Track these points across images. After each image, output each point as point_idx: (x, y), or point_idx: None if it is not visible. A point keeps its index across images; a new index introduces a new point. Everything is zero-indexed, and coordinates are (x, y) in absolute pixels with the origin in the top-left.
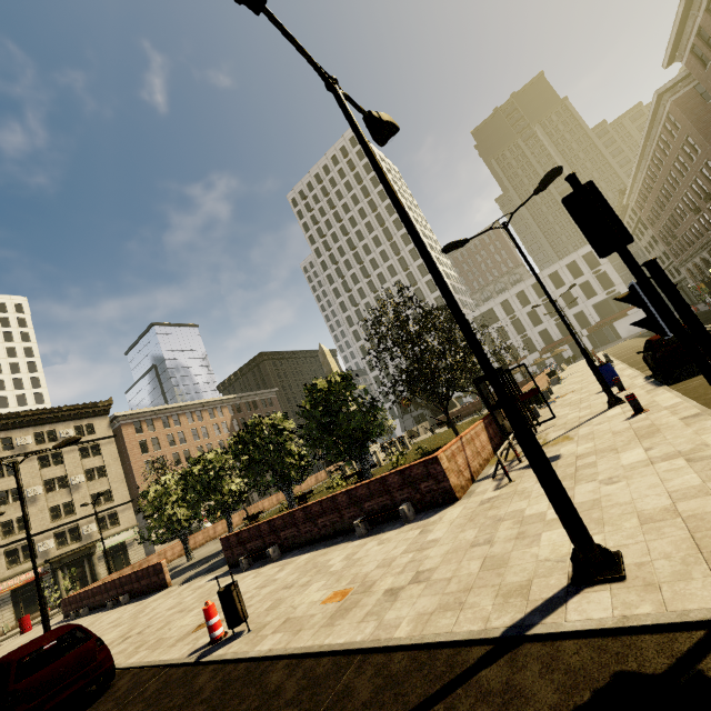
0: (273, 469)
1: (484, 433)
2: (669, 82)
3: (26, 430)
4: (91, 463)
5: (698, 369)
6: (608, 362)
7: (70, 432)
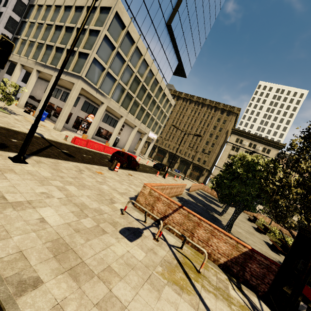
0: None
1: (231, 250)
2: None
3: (248, 140)
4: None
5: None
6: None
7: (260, 148)
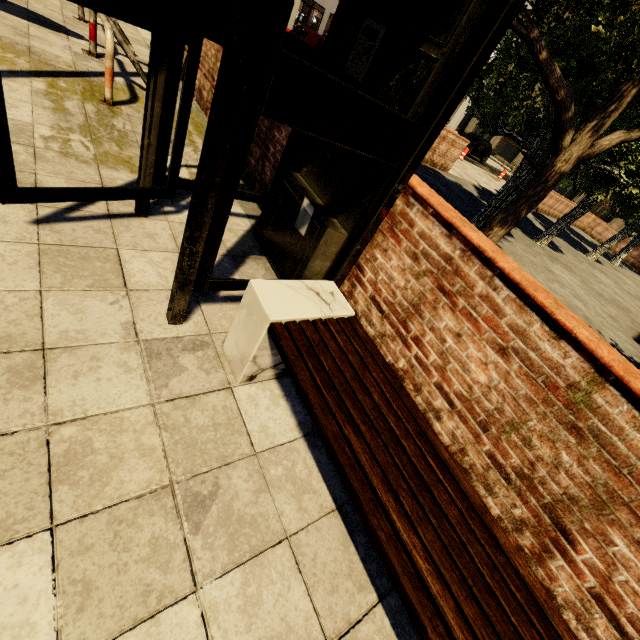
0: None
1: None
2: None
3: None
4: None
5: None
6: None
7: None
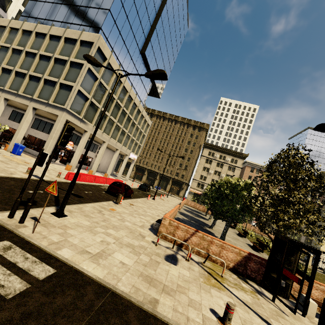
0: None
1: (236, 256)
2: None
3: (219, 153)
4: (229, 173)
5: None
6: None
7: (229, 159)
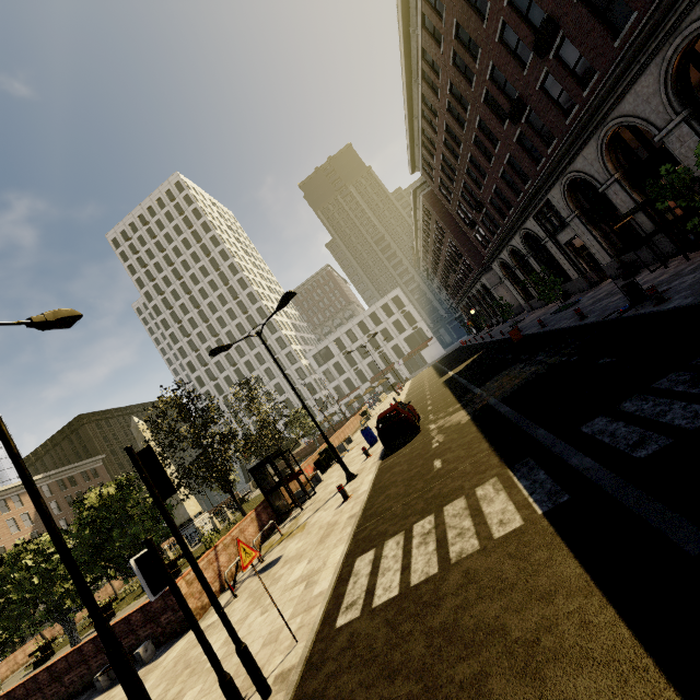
0: (46, 601)
1: (254, 524)
2: (418, 182)
3: None
4: None
5: (405, 440)
6: (367, 427)
7: None
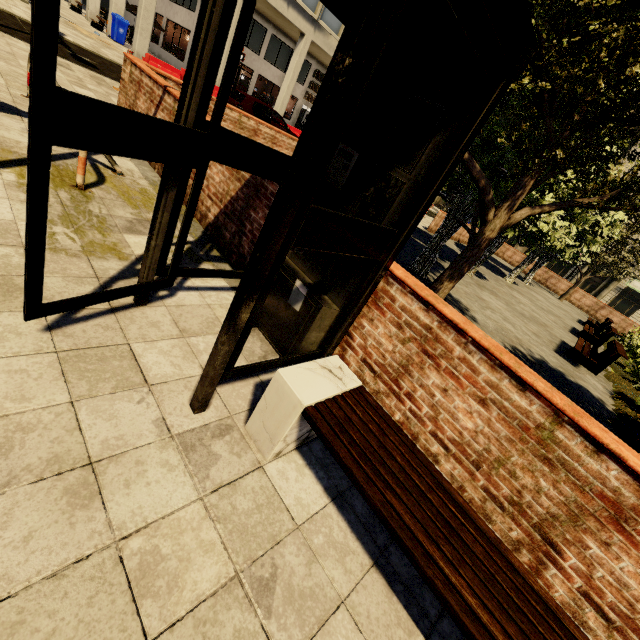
0: None
1: (229, 180)
2: None
3: None
4: None
5: None
6: None
7: None
